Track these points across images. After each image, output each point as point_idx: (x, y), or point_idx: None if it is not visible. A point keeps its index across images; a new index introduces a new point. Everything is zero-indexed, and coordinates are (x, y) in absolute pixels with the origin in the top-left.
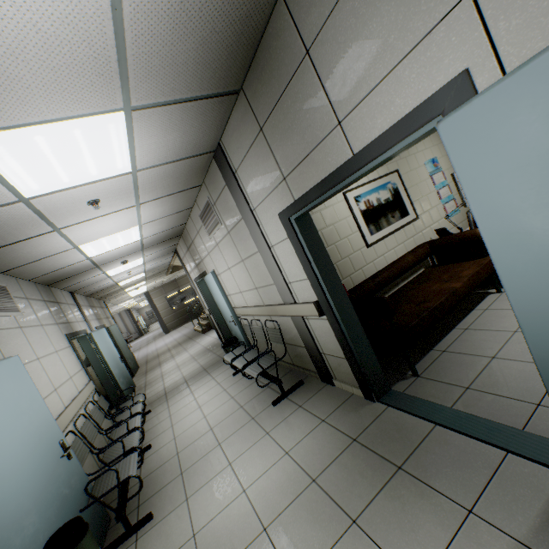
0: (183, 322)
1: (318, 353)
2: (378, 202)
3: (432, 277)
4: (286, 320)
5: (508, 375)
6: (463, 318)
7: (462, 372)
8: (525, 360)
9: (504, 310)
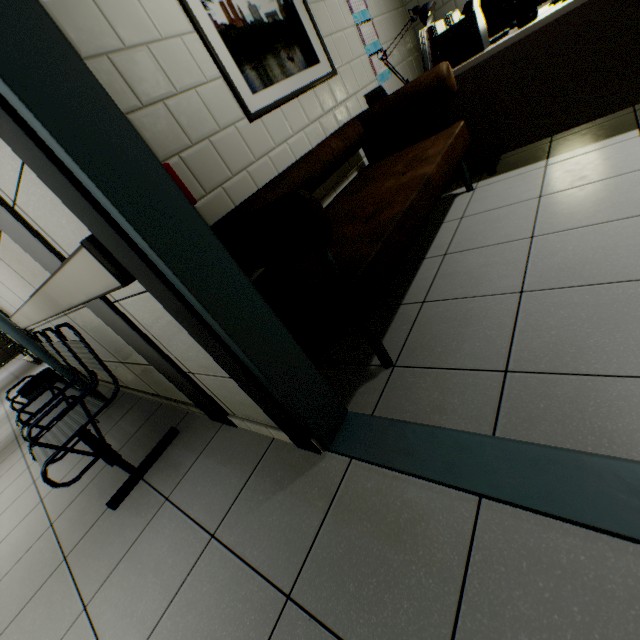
0: (13, 352)
1: (180, 376)
2: (255, 16)
3: (377, 175)
4: (91, 316)
5: (575, 321)
6: (433, 239)
7: (478, 337)
8: (588, 283)
9: (493, 210)
